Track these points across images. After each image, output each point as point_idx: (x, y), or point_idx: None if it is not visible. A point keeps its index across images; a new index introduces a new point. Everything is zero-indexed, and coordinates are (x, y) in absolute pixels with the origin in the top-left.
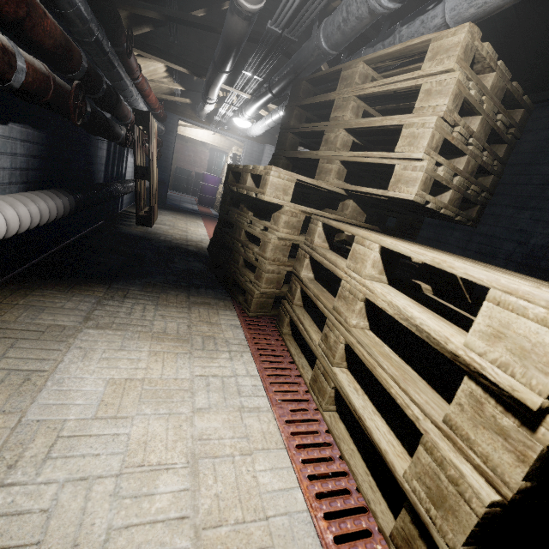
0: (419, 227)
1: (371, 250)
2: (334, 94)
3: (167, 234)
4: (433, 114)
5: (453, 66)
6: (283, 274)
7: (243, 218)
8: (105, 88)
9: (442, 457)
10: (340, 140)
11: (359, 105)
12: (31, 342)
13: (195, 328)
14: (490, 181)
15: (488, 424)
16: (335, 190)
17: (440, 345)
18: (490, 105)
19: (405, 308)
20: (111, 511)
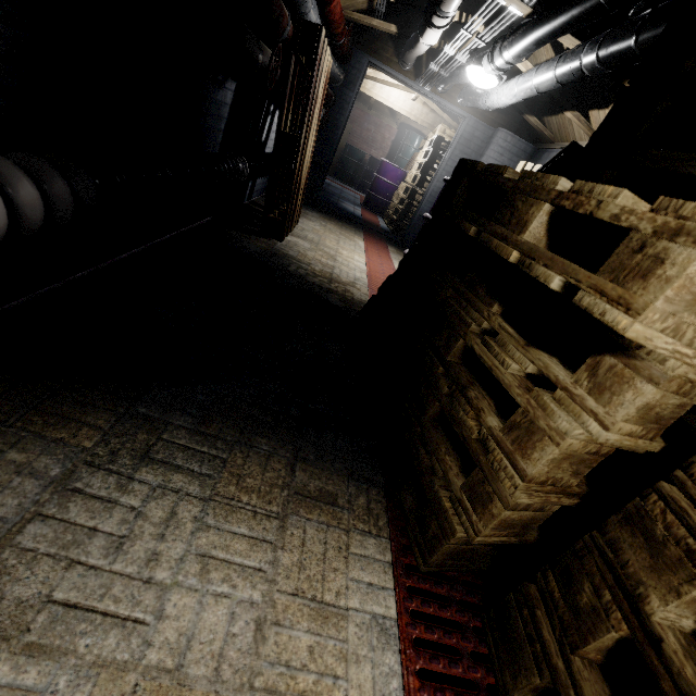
0: None
1: None
2: None
3: (303, 260)
4: None
5: None
6: (548, 510)
7: (469, 309)
8: None
9: None
10: None
11: None
12: None
13: (273, 638)
14: None
15: None
16: None
17: None
18: None
19: None
20: None
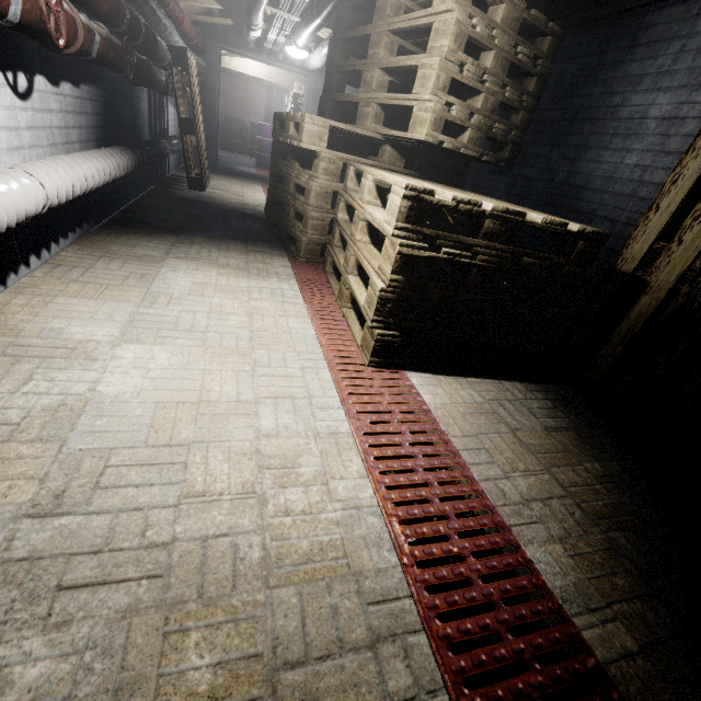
0: (466, 173)
1: (367, 180)
2: (370, 28)
3: (222, 198)
4: (439, 55)
5: (451, 7)
6: (327, 221)
7: (290, 169)
8: (144, 33)
9: (373, 283)
10: (375, 81)
11: (393, 41)
12: (136, 262)
13: (251, 264)
14: (520, 118)
15: (387, 257)
16: (370, 135)
17: (381, 228)
18: (504, 39)
19: (373, 213)
20: (207, 321)
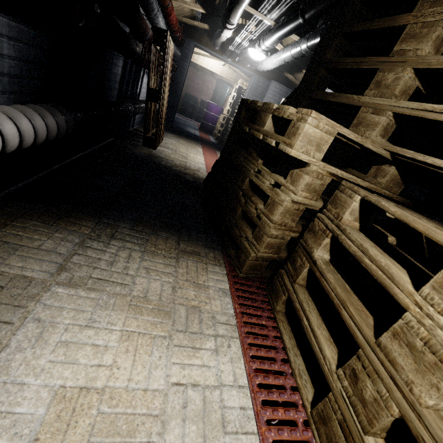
0: None
1: None
2: (407, 17)
3: (168, 159)
4: None
5: None
6: (286, 239)
7: (250, 164)
8: None
9: None
10: (402, 84)
11: None
12: None
13: (180, 291)
14: None
15: None
16: (380, 151)
17: None
18: None
19: None
20: None
